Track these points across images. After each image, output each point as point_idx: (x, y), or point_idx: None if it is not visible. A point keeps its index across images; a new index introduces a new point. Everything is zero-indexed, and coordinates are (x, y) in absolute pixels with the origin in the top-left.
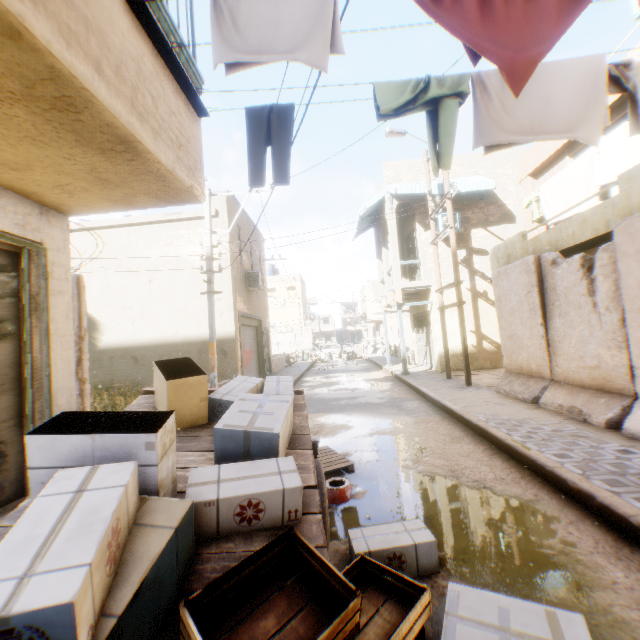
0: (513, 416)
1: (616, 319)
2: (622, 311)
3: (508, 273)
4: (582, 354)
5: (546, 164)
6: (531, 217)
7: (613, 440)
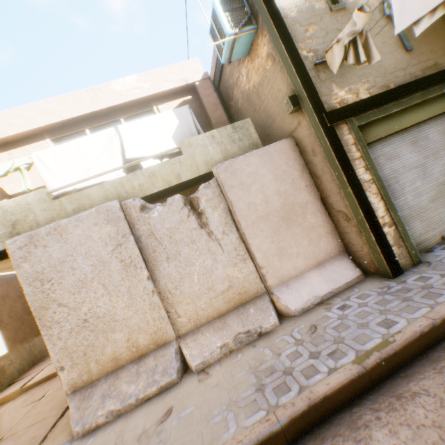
0: (241, 383)
1: (236, 237)
2: (237, 230)
3: (65, 231)
4: (212, 283)
5: (15, 140)
6: (0, 193)
7: (315, 315)
